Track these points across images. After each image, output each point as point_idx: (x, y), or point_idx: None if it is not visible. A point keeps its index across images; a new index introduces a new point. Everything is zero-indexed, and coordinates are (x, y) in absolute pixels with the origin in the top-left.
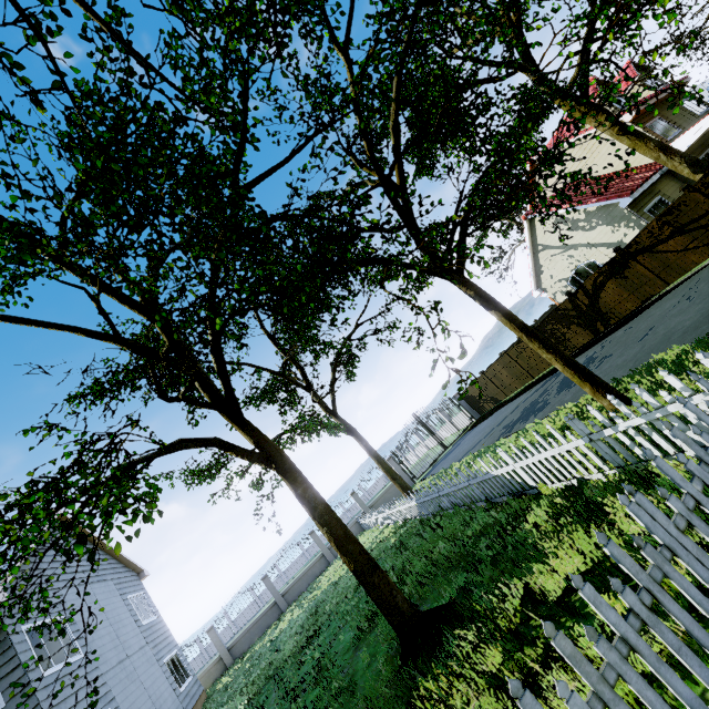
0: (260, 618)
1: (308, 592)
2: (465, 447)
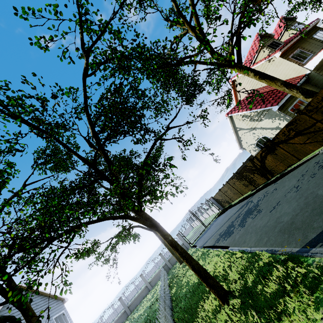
0: (118, 319)
1: (137, 309)
2: (209, 234)
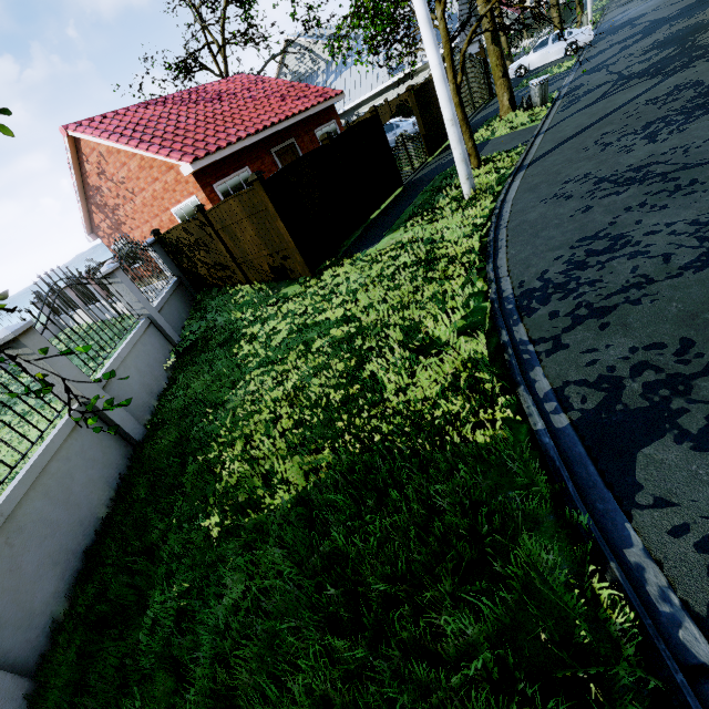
0: None
1: None
2: None
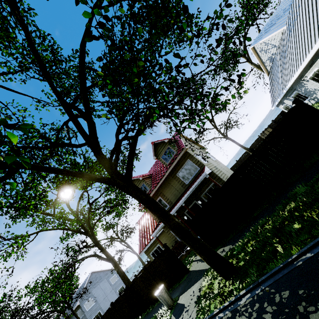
0: None
1: None
2: None
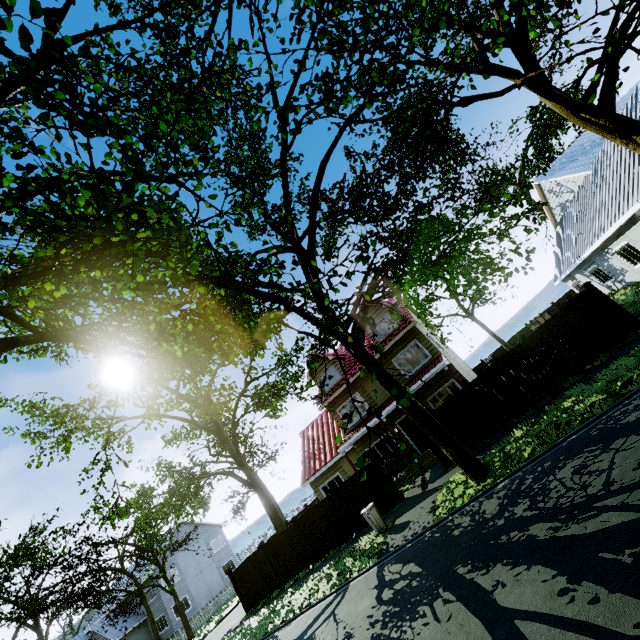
0: None
1: None
2: None
